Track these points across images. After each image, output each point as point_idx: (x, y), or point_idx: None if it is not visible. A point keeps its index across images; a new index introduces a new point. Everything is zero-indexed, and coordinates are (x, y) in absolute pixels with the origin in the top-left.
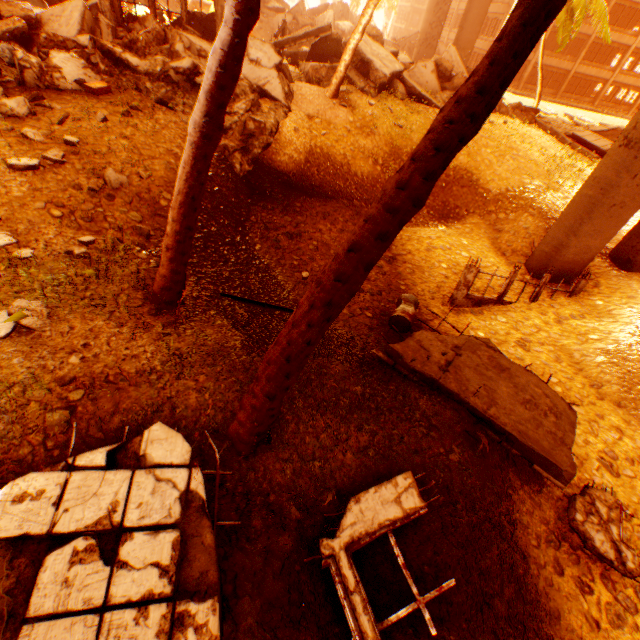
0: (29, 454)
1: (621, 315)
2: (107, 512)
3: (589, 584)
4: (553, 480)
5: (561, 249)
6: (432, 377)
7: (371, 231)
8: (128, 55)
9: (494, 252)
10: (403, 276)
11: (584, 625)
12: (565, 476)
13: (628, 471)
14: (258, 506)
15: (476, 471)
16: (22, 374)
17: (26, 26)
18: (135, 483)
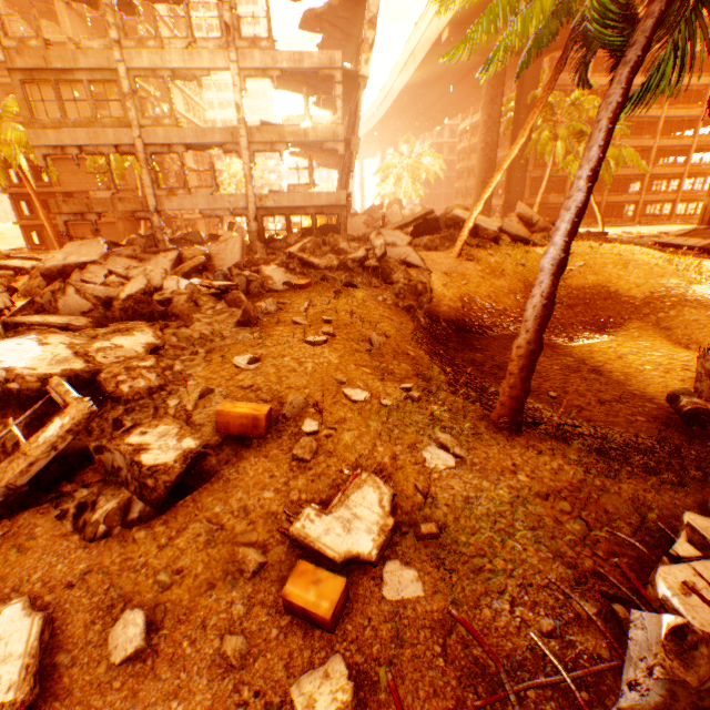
0: (593, 565)
1: None
2: None
3: None
4: None
5: None
6: None
7: None
8: (311, 258)
9: (678, 347)
10: (623, 383)
11: None
12: None
13: None
14: None
15: None
16: (504, 494)
17: (206, 260)
18: None
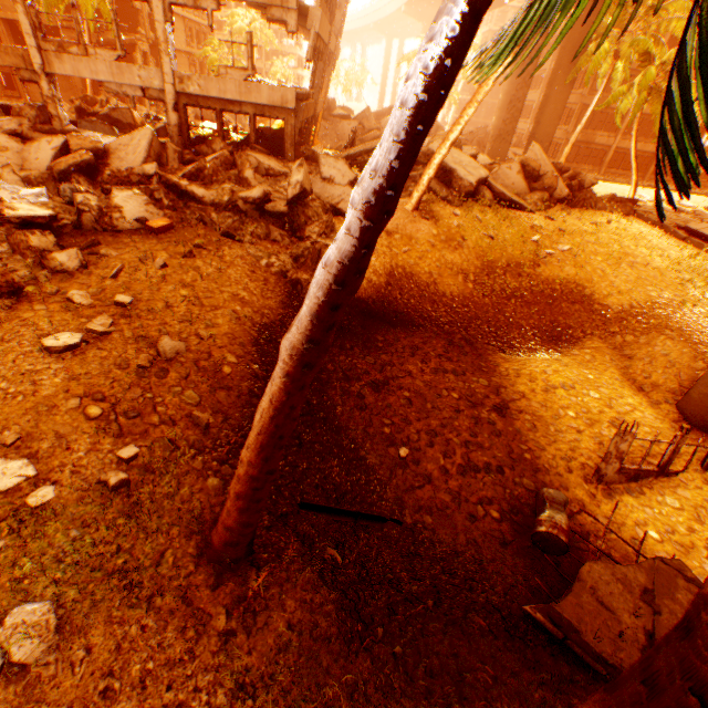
0: None
1: None
2: None
3: None
4: None
5: None
6: None
7: None
8: (194, 186)
9: (629, 387)
10: (523, 435)
11: None
12: None
13: None
14: None
15: None
16: None
17: (93, 158)
18: None
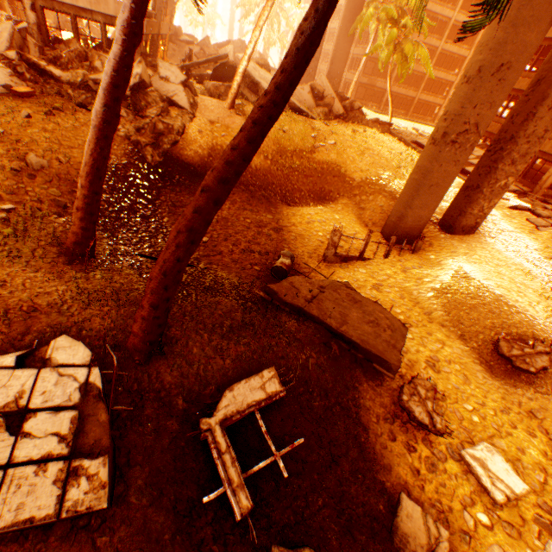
0: None
1: (446, 264)
2: (14, 398)
3: (414, 445)
4: (386, 373)
5: (402, 218)
6: (299, 306)
7: (216, 177)
8: (52, 68)
9: (359, 224)
10: (288, 241)
11: (409, 473)
12: (393, 368)
13: (446, 368)
14: (151, 400)
15: (330, 370)
16: None
17: None
18: (41, 378)
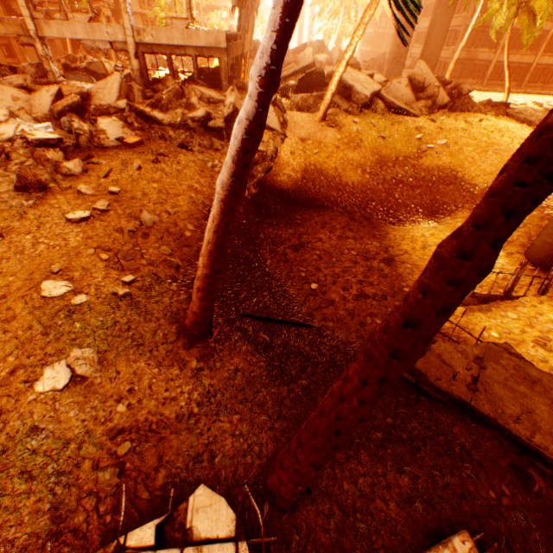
0: (83, 521)
1: None
2: None
3: None
4: None
5: None
6: (462, 399)
7: (431, 305)
8: (155, 112)
9: None
10: (404, 277)
11: None
12: None
13: None
14: None
15: (534, 517)
16: (77, 428)
17: (80, 100)
18: None
